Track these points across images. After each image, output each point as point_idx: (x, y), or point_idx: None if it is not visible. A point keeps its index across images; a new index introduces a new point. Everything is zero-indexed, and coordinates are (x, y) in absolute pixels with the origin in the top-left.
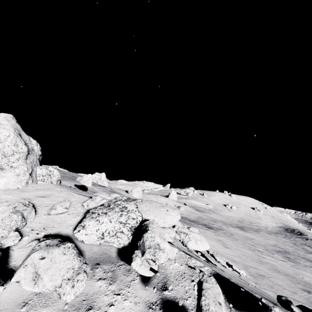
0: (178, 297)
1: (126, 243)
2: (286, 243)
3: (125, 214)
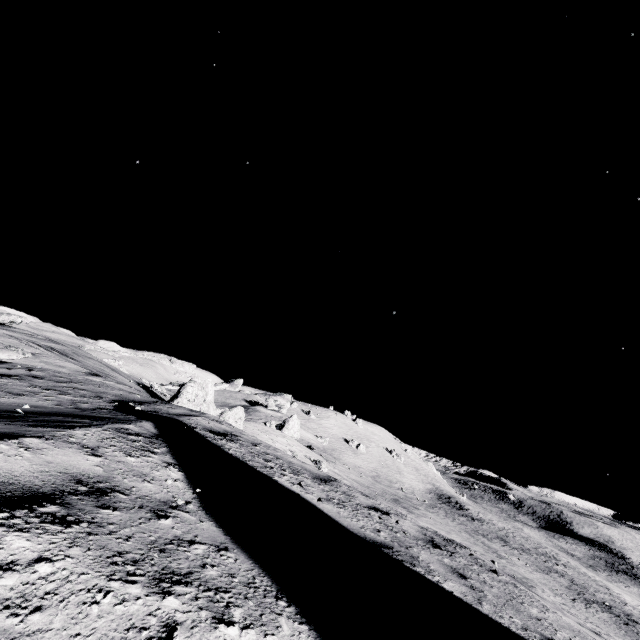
0: None
1: None
2: (463, 534)
3: None
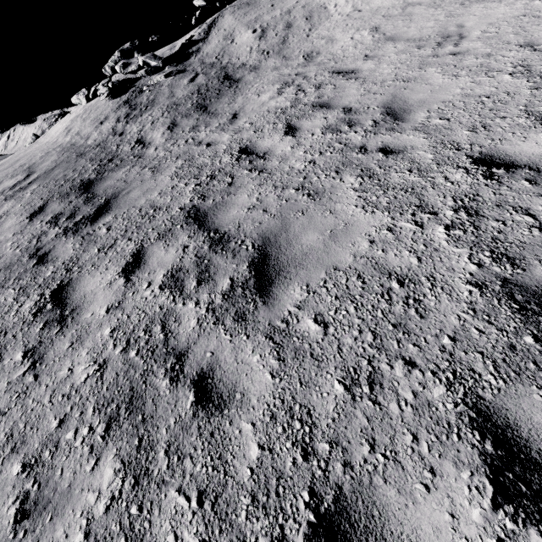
0: None
1: None
2: None
3: None
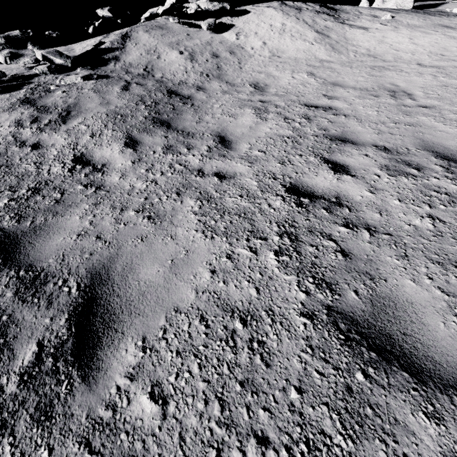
0: None
1: None
2: None
3: None
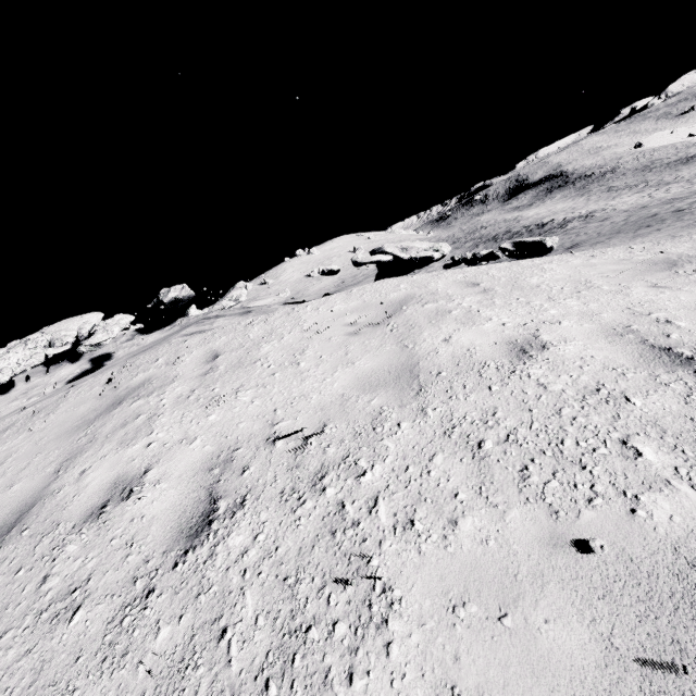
0: (103, 353)
1: (47, 356)
2: None
3: (31, 343)
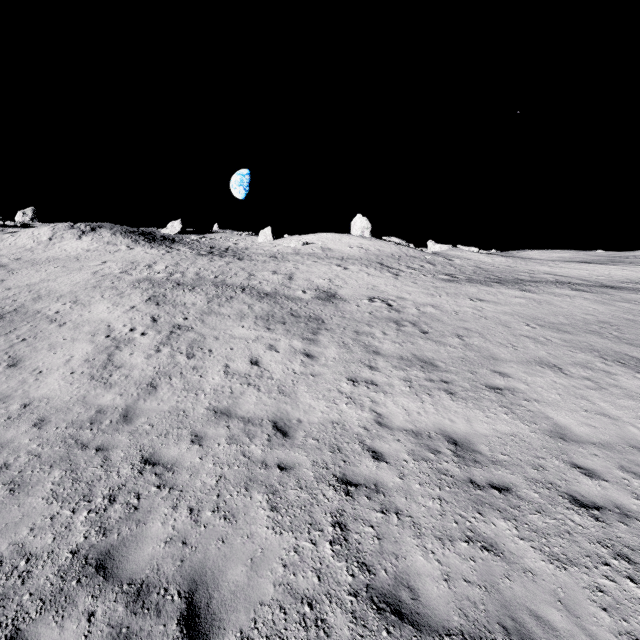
0: None
1: None
2: None
3: None
